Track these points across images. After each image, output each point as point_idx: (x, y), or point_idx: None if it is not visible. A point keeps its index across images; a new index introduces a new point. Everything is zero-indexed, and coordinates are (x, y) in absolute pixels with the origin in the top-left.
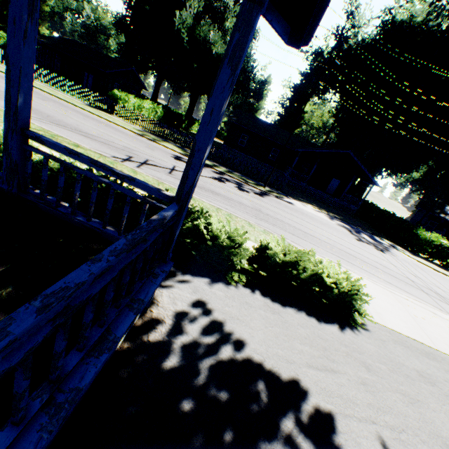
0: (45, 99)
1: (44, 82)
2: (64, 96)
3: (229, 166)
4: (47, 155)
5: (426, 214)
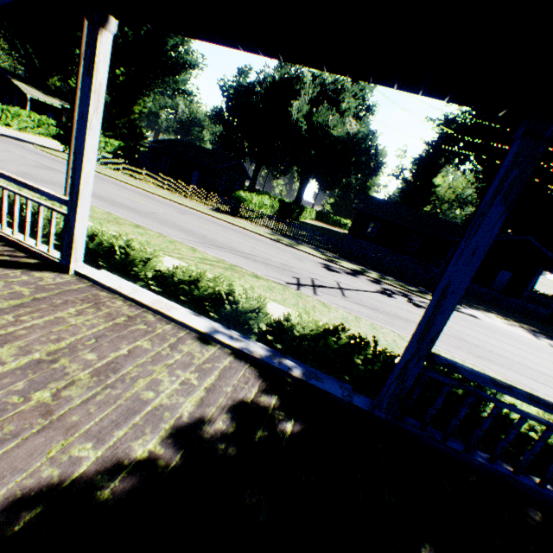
0: (183, 213)
1: (167, 189)
2: (190, 203)
3: (376, 268)
4: (455, 383)
5: None
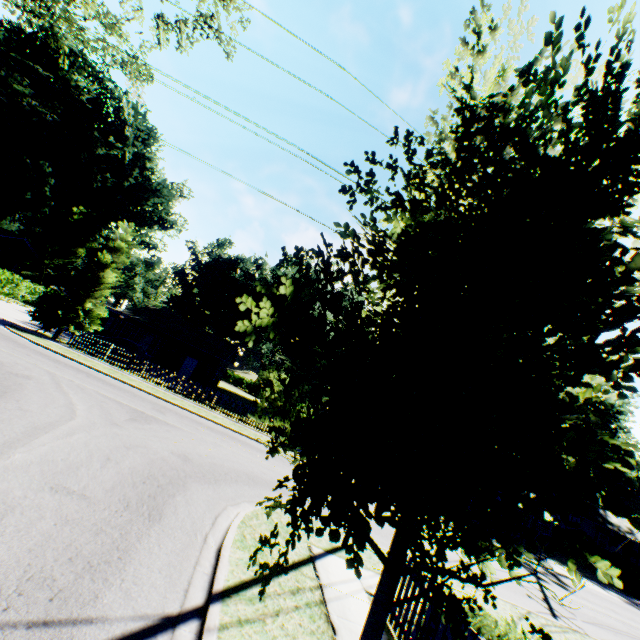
0: None
1: (214, 408)
2: (266, 438)
3: None
4: None
5: (639, 547)
